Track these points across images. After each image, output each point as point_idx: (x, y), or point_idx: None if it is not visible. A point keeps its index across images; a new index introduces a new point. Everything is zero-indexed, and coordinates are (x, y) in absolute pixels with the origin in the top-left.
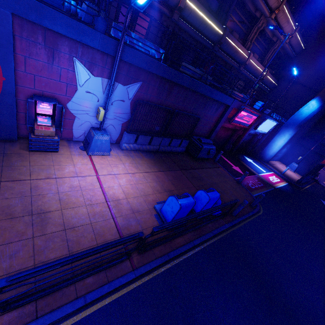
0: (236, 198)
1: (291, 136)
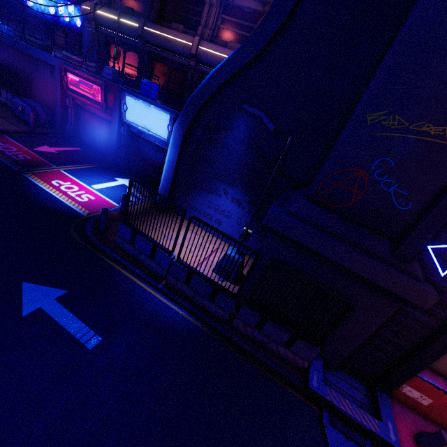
0: None
1: (174, 136)
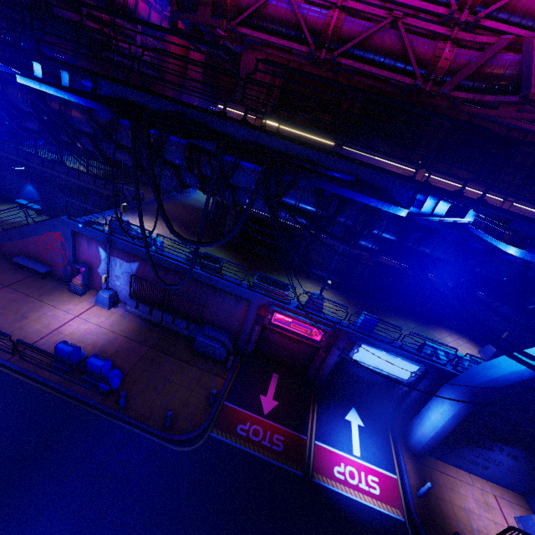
0: (164, 407)
1: (456, 411)
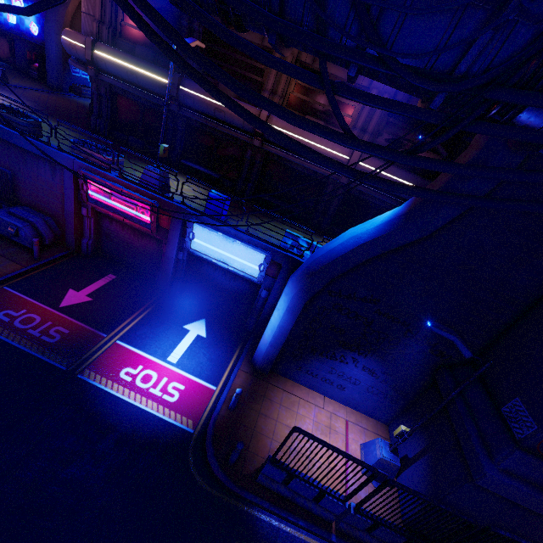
0: None
1: (290, 302)
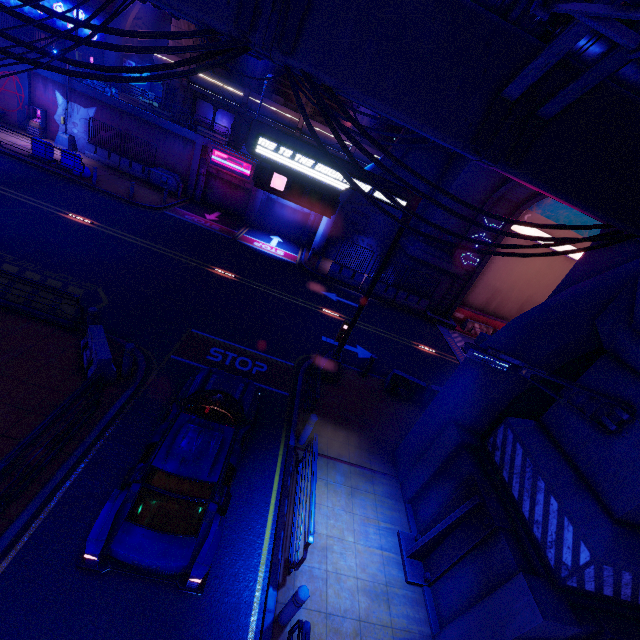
0: (127, 193)
1: None
